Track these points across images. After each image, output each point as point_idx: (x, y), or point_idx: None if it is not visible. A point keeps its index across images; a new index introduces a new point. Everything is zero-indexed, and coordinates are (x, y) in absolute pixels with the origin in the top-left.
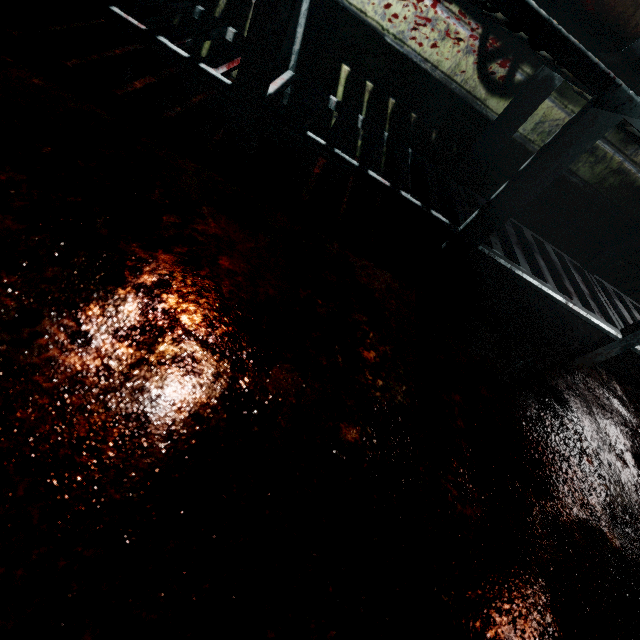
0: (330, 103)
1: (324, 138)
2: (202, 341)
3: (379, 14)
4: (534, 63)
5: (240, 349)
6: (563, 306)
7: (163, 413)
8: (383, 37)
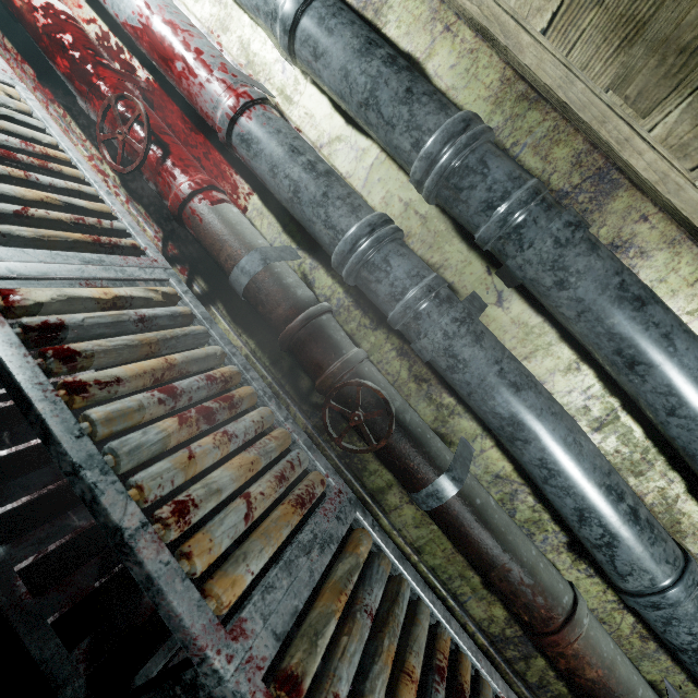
0: None
1: None
2: None
3: None
4: (207, 280)
5: None
6: None
7: None
8: None
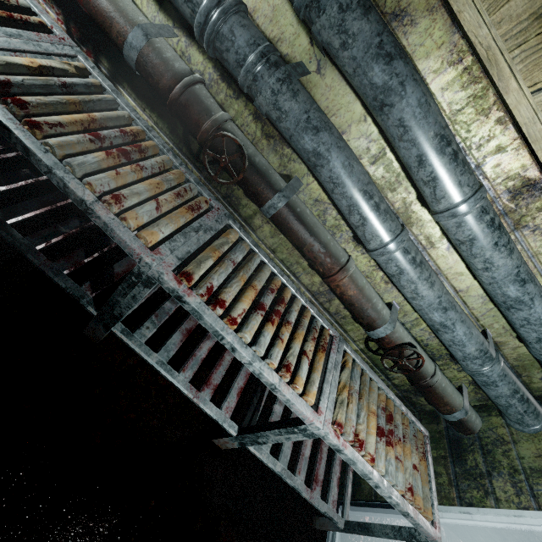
0: None
1: None
2: None
3: None
4: (110, 61)
5: None
6: (33, 262)
7: None
8: None
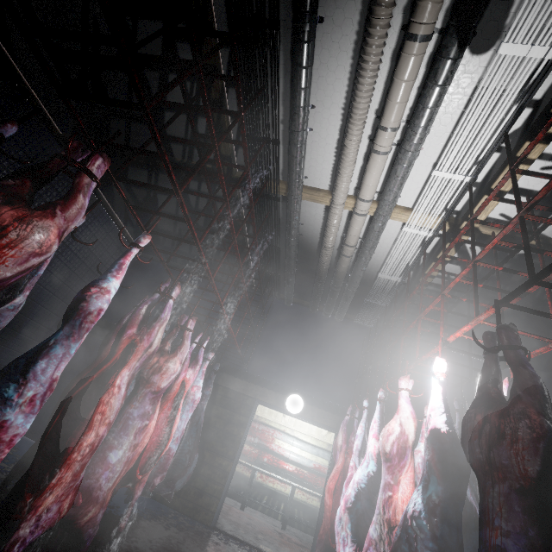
0: (296, 516)
1: (294, 528)
2: (295, 544)
3: (300, 498)
4: None
5: (300, 546)
6: None
7: (296, 547)
8: (302, 502)
